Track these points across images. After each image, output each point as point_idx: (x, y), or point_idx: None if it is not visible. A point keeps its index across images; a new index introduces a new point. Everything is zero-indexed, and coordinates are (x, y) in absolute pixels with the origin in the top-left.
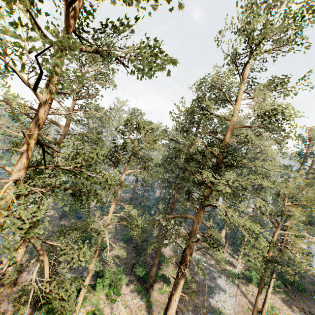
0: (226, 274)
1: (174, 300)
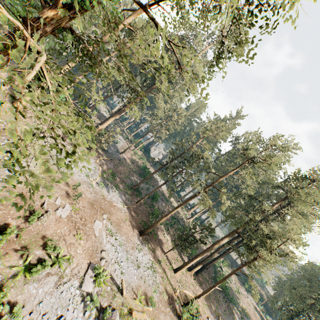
0: (123, 136)
1: (110, 121)
